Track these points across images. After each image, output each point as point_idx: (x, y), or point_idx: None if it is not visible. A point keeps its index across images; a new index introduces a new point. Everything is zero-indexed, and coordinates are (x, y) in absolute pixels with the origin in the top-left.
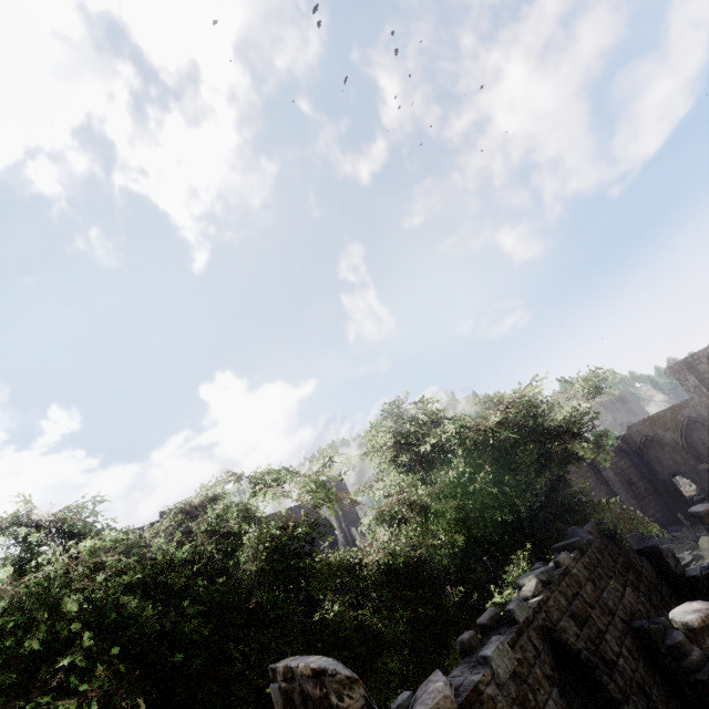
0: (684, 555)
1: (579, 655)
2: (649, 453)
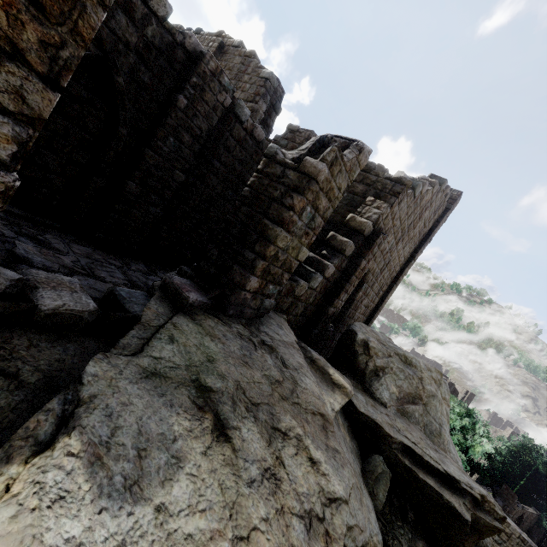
0: None
1: (522, 518)
2: None
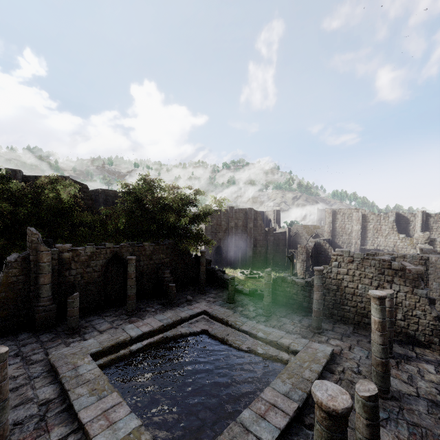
0: (255, 272)
1: (124, 260)
2: (295, 238)
